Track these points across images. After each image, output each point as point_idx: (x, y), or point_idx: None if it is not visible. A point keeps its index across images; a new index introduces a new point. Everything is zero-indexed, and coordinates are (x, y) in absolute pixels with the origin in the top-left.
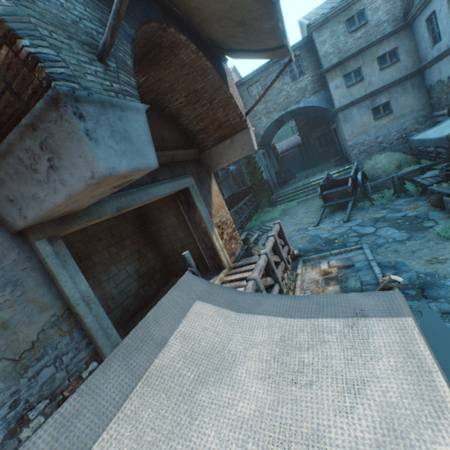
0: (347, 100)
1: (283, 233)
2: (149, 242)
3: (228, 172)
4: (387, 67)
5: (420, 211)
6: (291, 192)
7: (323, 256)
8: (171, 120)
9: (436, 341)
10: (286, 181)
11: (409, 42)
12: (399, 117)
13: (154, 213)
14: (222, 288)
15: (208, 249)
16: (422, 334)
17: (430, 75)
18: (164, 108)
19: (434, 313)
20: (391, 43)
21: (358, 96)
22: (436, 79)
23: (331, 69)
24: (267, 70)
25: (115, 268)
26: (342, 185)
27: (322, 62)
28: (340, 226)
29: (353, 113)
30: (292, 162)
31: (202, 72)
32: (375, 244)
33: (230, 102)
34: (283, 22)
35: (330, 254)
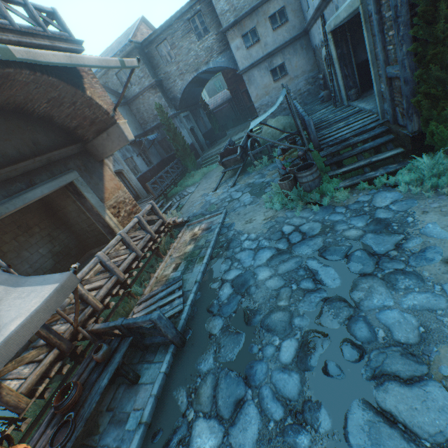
0: (249, 61)
1: (156, 210)
2: (60, 226)
3: (154, 139)
4: (279, 27)
5: (273, 177)
6: (214, 154)
7: (200, 221)
8: (45, 121)
9: (211, 276)
10: (215, 140)
11: (295, 1)
12: (294, 79)
13: (56, 201)
14: (16, 276)
15: (106, 227)
16: (58, 289)
17: (312, 38)
18: (32, 113)
19: (222, 259)
20: (280, 2)
21: (257, 58)
22: (314, 43)
23: (230, 29)
24: (172, 27)
25: (27, 253)
26: (235, 153)
27: (220, 21)
28: (226, 192)
29: (255, 75)
30: (228, 116)
31: (51, 84)
32: (233, 208)
33: (92, 103)
34: (88, 58)
35: (204, 219)
